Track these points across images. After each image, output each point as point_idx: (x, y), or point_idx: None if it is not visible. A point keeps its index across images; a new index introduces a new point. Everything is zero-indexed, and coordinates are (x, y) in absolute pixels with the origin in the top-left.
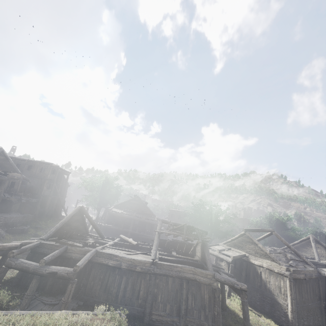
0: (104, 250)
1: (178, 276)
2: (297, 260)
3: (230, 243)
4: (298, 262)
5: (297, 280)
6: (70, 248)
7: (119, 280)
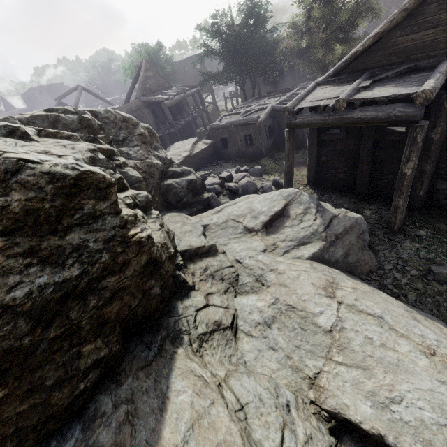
0: None
1: None
2: None
3: None
4: None
5: None
6: None
7: None
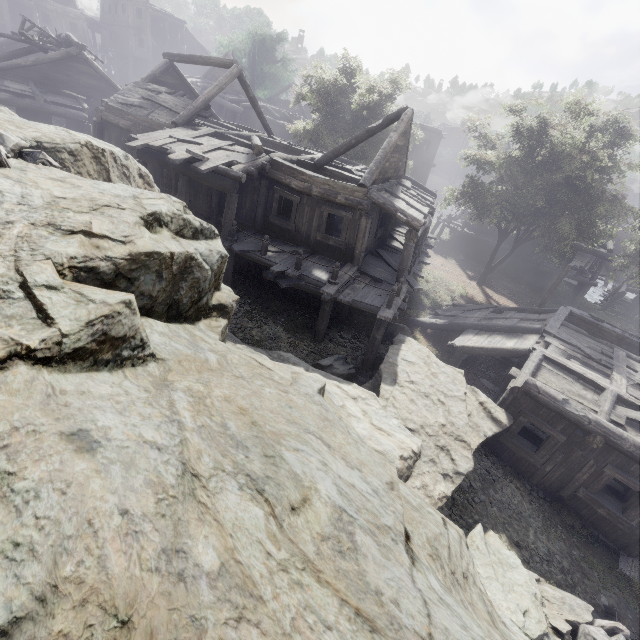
0: None
1: None
2: (164, 107)
3: None
4: (162, 110)
5: (116, 129)
6: None
7: None
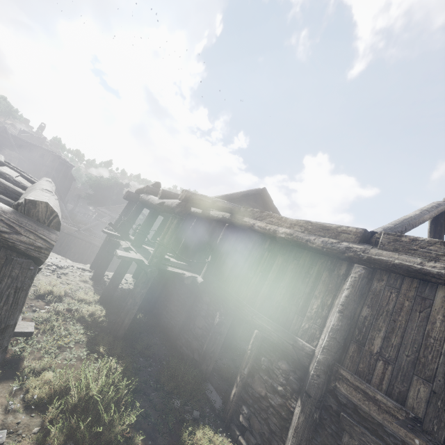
0: None
1: (89, 242)
2: None
3: None
4: None
5: None
6: None
7: None
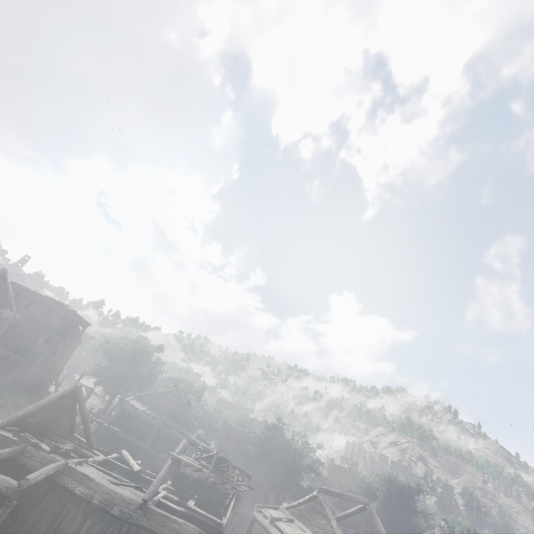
0: (79, 466)
1: None
2: None
3: (295, 509)
4: None
5: None
6: (30, 449)
7: (80, 523)
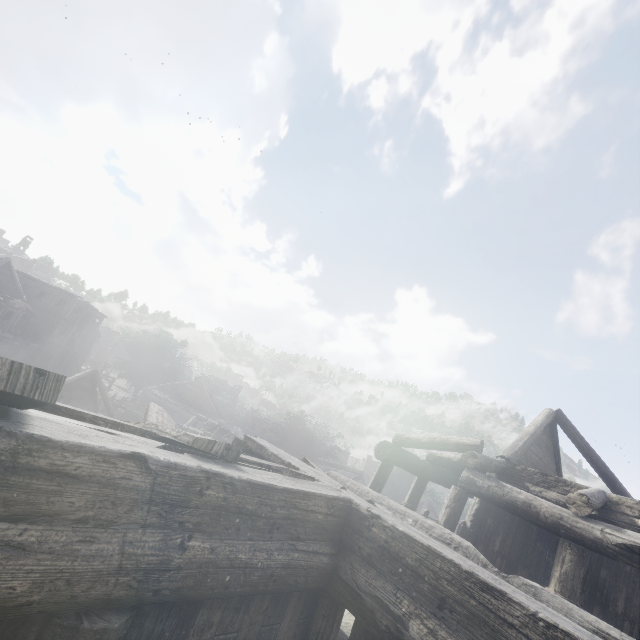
0: None
1: None
2: None
3: None
4: None
5: None
6: None
7: None
